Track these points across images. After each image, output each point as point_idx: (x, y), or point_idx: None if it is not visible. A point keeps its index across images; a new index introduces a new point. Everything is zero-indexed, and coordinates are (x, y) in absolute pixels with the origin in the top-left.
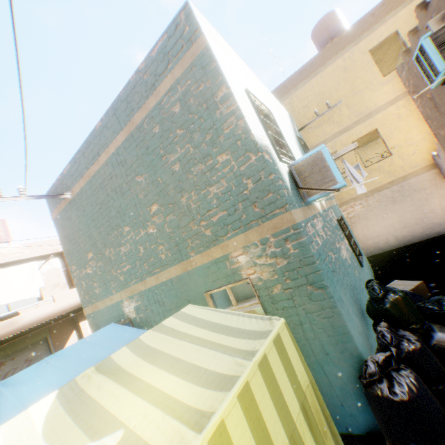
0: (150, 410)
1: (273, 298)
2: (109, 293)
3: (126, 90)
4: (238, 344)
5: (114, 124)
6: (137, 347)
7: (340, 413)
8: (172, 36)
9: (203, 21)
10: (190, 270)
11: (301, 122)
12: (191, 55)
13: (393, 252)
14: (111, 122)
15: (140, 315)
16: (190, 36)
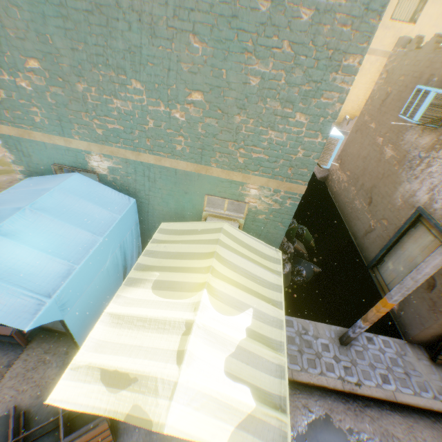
0: (260, 301)
1: (255, 219)
2: (66, 134)
3: None
4: (268, 265)
5: None
6: (219, 259)
7: None
8: None
9: None
10: (203, 175)
11: None
12: None
13: None
14: None
15: (115, 176)
16: None
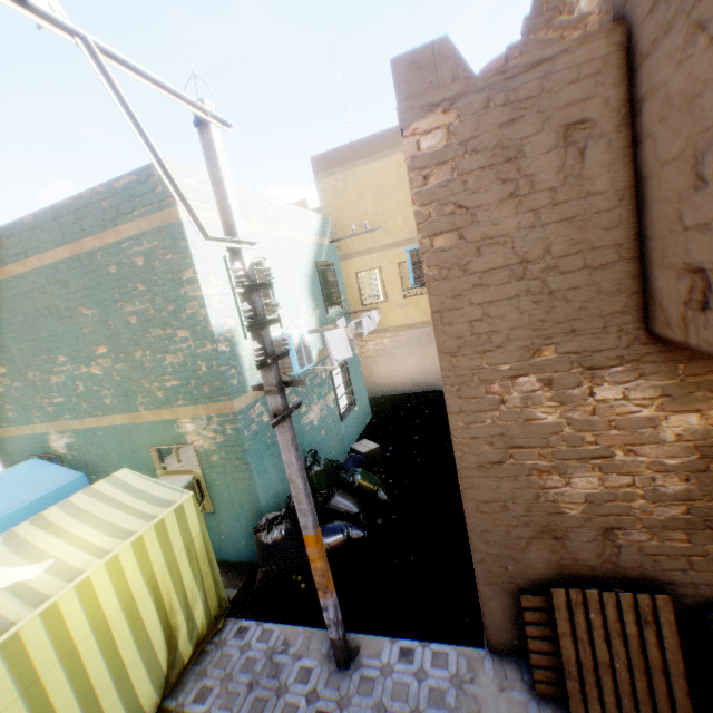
0: (74, 549)
1: (211, 464)
2: (32, 421)
3: (78, 202)
4: (150, 510)
5: (55, 231)
6: (68, 507)
7: (246, 549)
8: (143, 182)
9: (184, 175)
10: (139, 423)
11: (351, 214)
12: (162, 217)
13: (405, 397)
14: (51, 226)
15: (74, 452)
16: (164, 198)
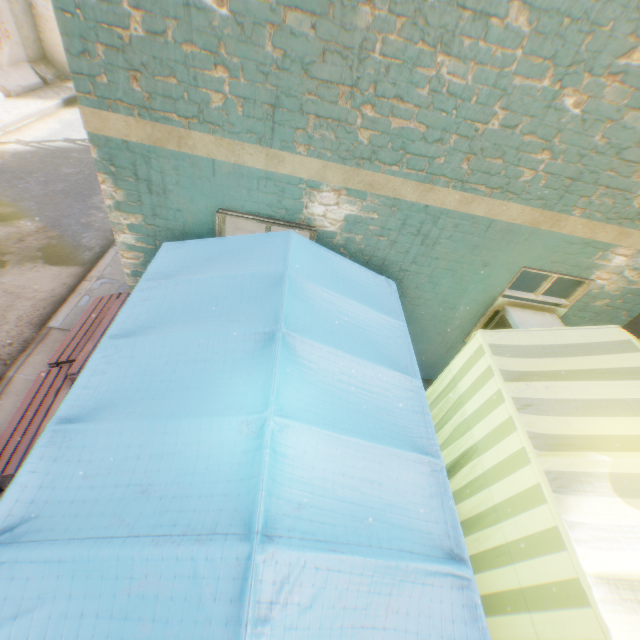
0: None
1: (585, 307)
2: (277, 141)
3: None
4: None
5: None
6: None
7: None
8: None
9: None
10: (542, 231)
11: None
12: None
13: None
14: None
15: (352, 235)
16: None
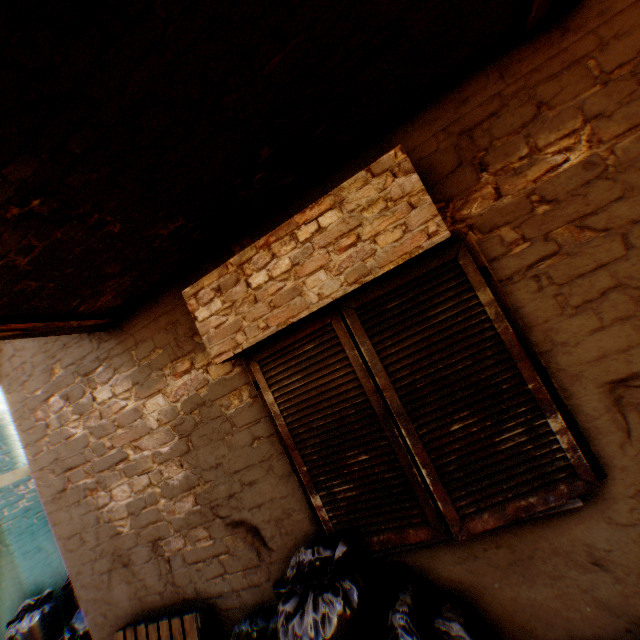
0: None
1: None
2: None
3: None
4: None
5: None
6: None
7: None
8: None
9: None
10: None
11: None
12: None
13: None
14: None
15: None
16: None
